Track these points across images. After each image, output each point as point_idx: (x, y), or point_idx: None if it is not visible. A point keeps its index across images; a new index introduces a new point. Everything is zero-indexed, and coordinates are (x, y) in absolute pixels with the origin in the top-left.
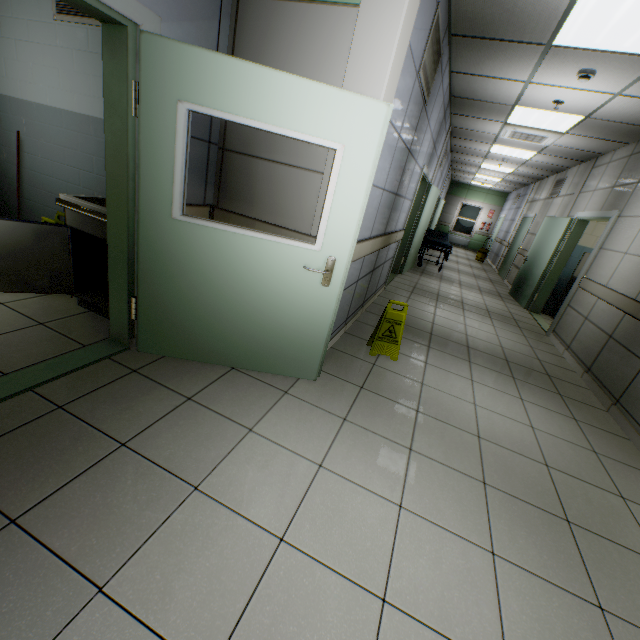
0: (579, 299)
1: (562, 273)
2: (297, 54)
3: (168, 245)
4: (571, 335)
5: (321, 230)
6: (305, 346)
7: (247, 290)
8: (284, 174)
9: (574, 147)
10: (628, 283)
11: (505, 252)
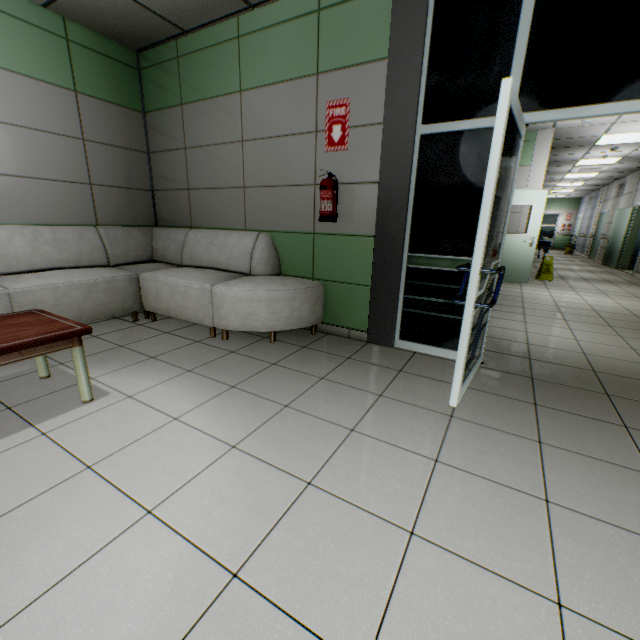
0: None
1: (636, 241)
2: None
3: None
4: None
5: (528, 229)
6: (523, 270)
7: (503, 253)
8: None
9: (623, 167)
10: None
11: (590, 242)
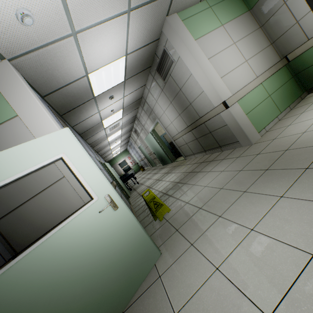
0: (178, 142)
1: (166, 145)
2: (1, 150)
3: (2, 303)
4: (190, 151)
5: (89, 190)
6: (140, 245)
7: (84, 259)
8: (44, 196)
9: (128, 119)
10: (181, 126)
11: (146, 160)
